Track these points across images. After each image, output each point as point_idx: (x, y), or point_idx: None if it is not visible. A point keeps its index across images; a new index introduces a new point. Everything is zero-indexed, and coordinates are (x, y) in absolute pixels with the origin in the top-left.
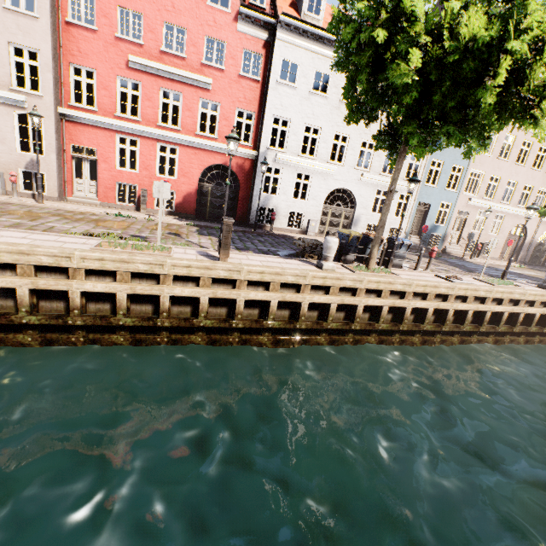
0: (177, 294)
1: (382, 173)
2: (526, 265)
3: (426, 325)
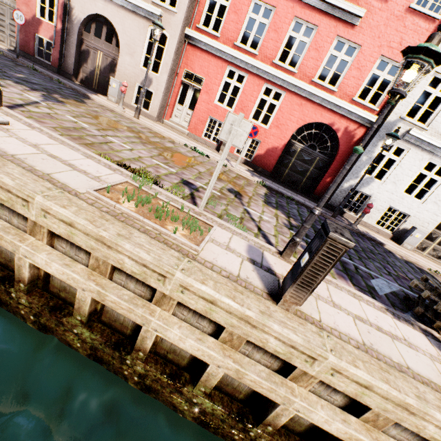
0: (169, 338)
1: None
2: None
3: None
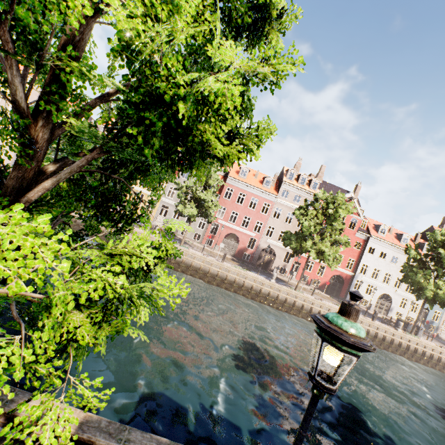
0: (365, 327)
1: (405, 291)
2: None
3: (433, 360)
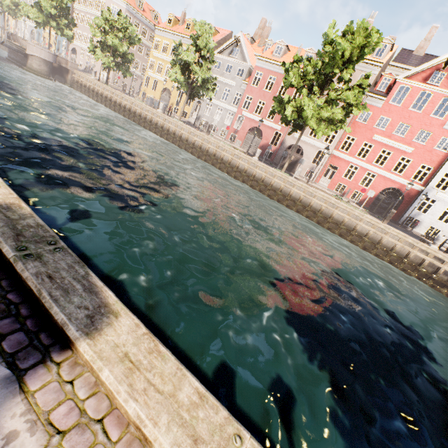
0: (362, 226)
1: None
2: None
3: None
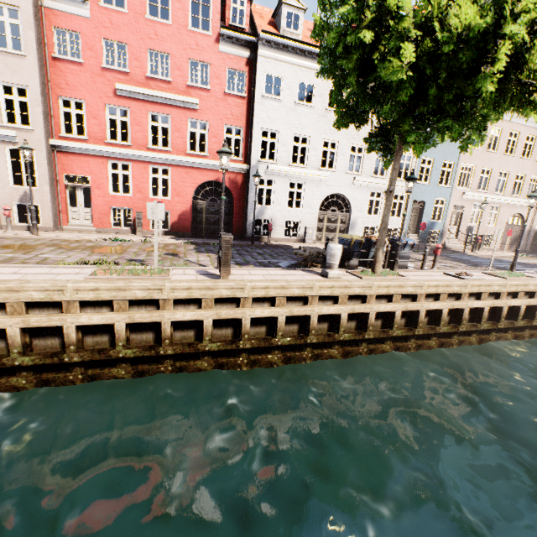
0: (178, 319)
1: (374, 175)
2: (528, 254)
3: (442, 327)
